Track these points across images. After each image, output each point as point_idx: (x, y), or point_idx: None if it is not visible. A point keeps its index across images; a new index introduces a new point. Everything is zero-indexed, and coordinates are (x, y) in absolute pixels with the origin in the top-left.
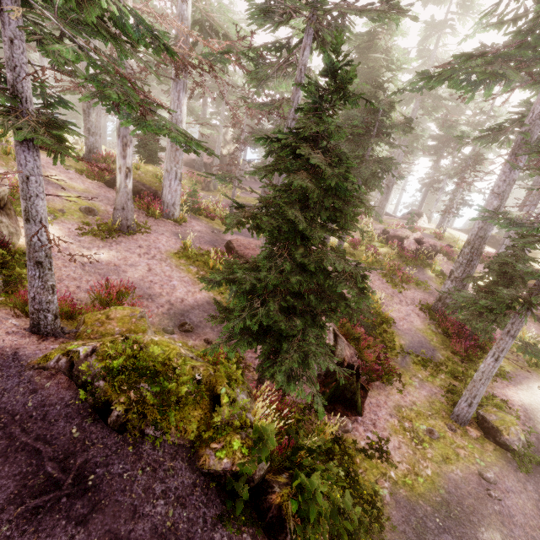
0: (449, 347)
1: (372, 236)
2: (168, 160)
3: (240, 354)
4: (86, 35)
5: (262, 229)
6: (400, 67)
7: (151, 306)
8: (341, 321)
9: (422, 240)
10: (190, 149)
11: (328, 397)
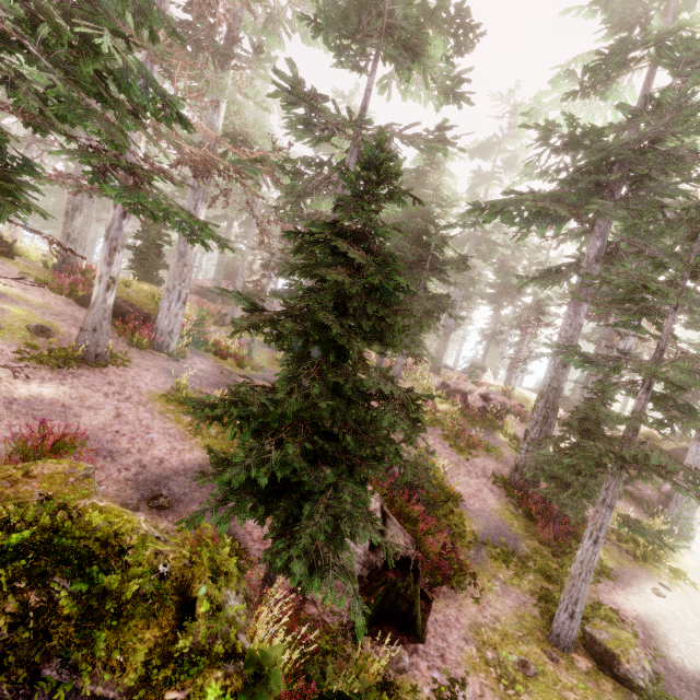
0: (534, 533)
1: (429, 389)
2: (171, 277)
3: (241, 545)
4: (89, 133)
5: (284, 337)
6: (450, 203)
7: (109, 468)
8: (392, 495)
9: (489, 396)
10: (196, 239)
11: (373, 612)
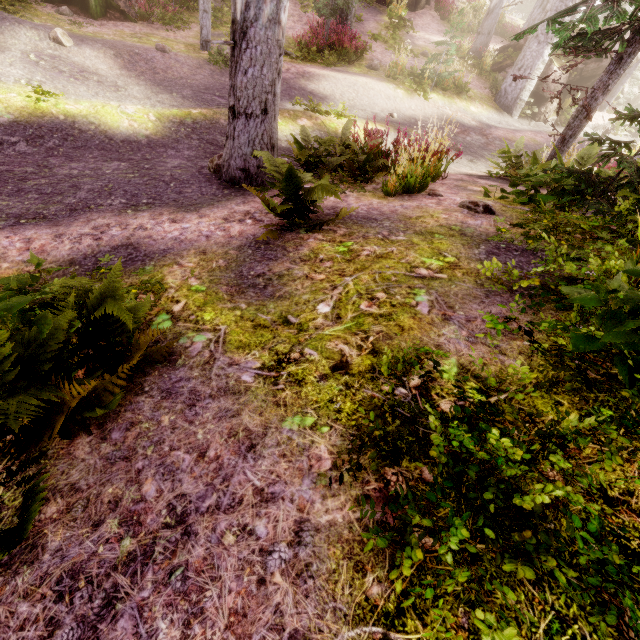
0: (294, 41)
1: None
2: None
3: None
4: None
5: None
6: None
7: None
8: None
9: None
10: None
11: None
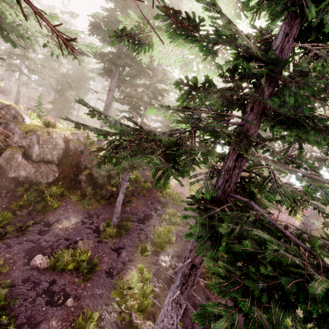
0: None
1: None
2: (8, 74)
3: None
4: None
5: (59, 93)
6: (88, 63)
7: None
8: None
9: None
10: (43, 79)
11: None
